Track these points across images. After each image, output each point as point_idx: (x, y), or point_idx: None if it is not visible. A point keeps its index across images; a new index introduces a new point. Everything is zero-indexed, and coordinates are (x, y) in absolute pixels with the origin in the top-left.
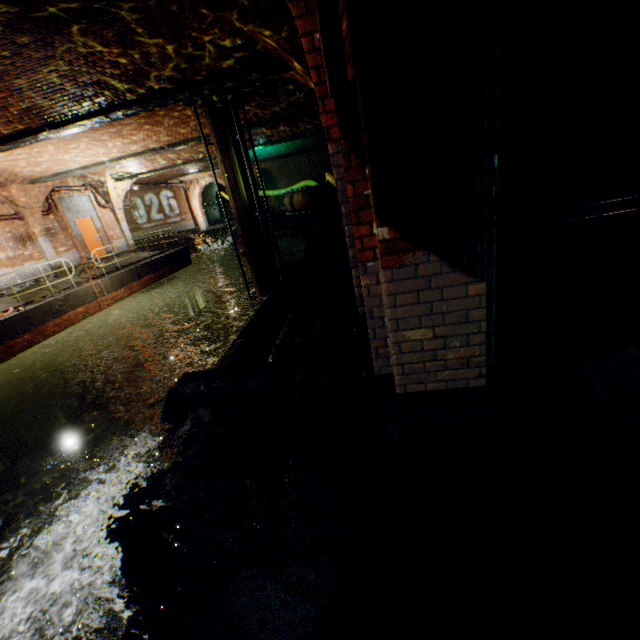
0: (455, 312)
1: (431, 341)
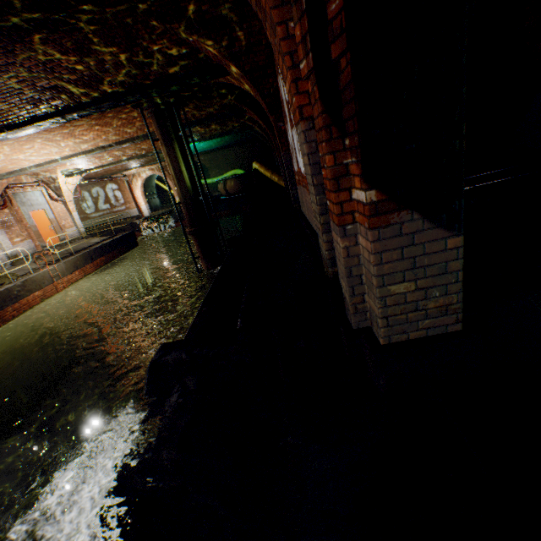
0: (435, 265)
1: (413, 293)
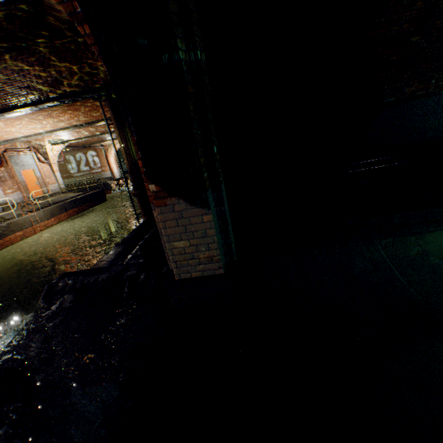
0: (199, 231)
1: (189, 248)
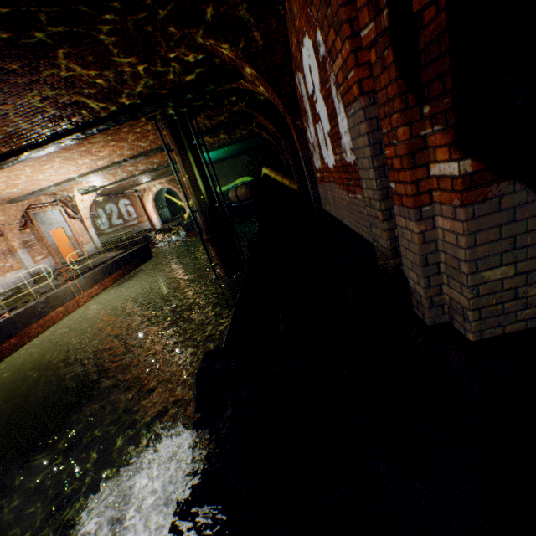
0: None
1: (512, 279)
